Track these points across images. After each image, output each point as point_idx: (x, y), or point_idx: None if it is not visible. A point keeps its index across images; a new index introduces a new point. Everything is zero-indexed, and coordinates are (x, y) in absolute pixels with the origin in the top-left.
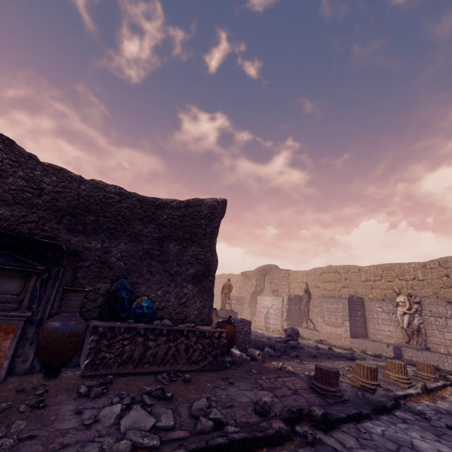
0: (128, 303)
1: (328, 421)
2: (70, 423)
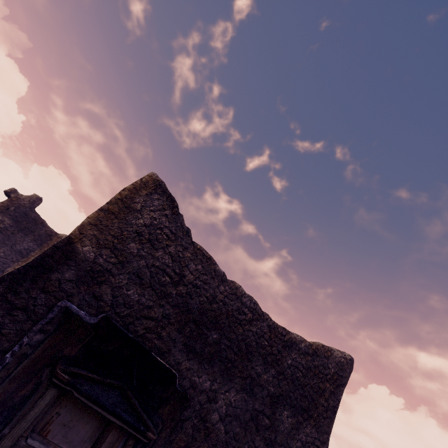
0: None
1: None
2: None
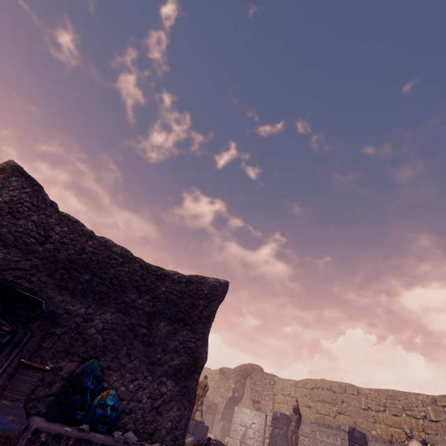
0: (90, 396)
1: None
2: None
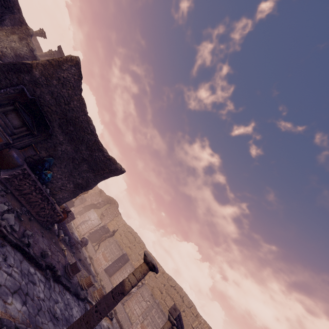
0: (44, 169)
1: (58, 278)
2: None
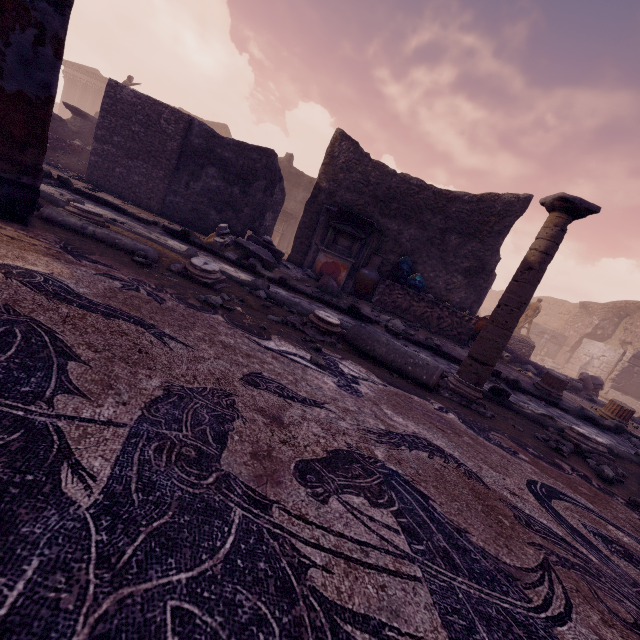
0: (407, 274)
1: (516, 385)
2: (369, 312)
